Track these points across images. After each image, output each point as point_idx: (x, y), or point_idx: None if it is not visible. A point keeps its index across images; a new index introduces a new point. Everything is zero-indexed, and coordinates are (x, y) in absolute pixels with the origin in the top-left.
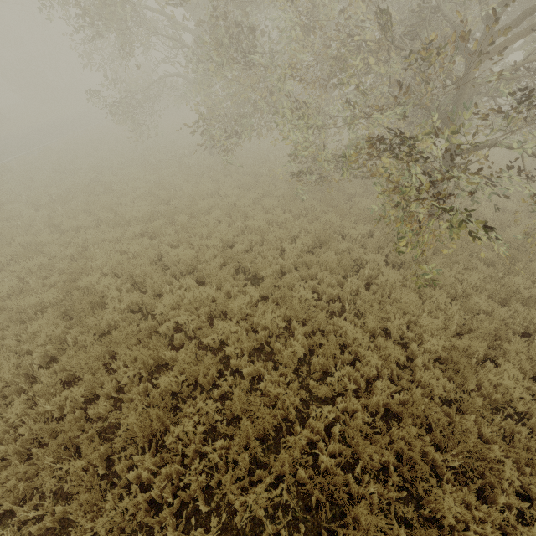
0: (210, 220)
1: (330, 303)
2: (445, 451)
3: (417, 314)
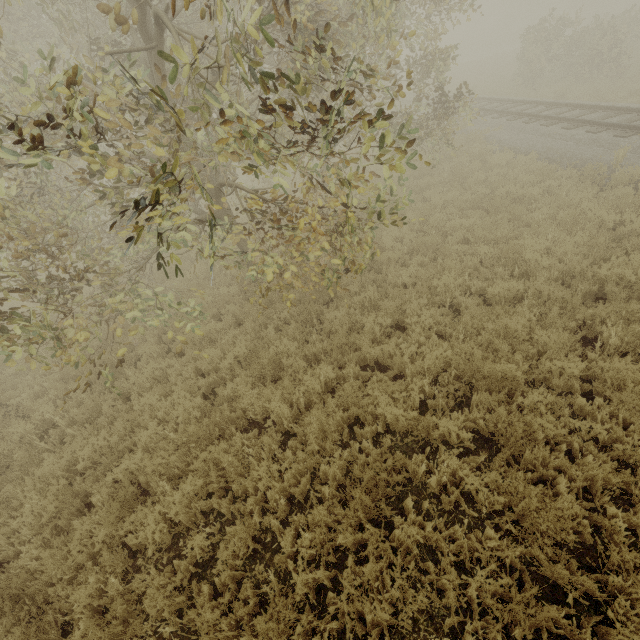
0: None
1: (65, 429)
2: (63, 635)
3: (141, 425)
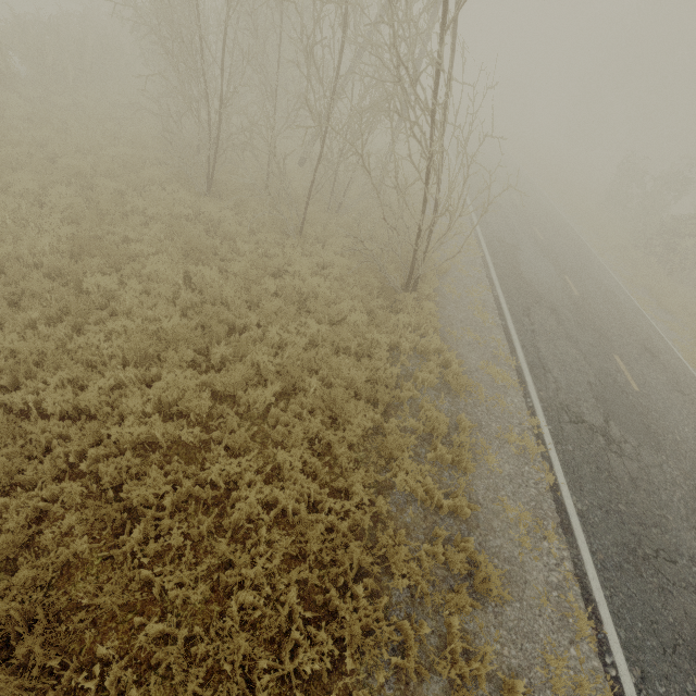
0: None
1: None
2: None
3: None
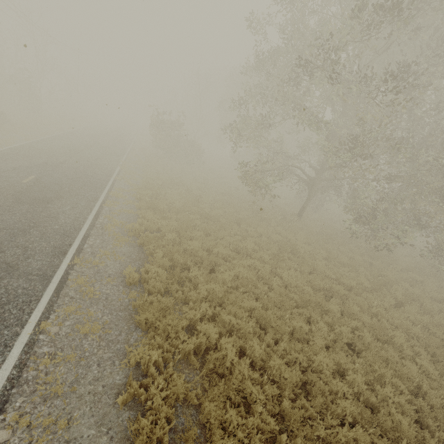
0: (414, 291)
1: None
2: None
3: None
